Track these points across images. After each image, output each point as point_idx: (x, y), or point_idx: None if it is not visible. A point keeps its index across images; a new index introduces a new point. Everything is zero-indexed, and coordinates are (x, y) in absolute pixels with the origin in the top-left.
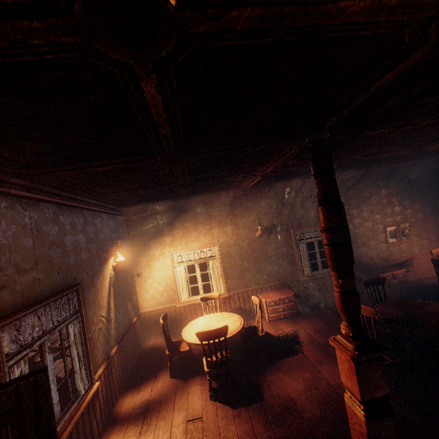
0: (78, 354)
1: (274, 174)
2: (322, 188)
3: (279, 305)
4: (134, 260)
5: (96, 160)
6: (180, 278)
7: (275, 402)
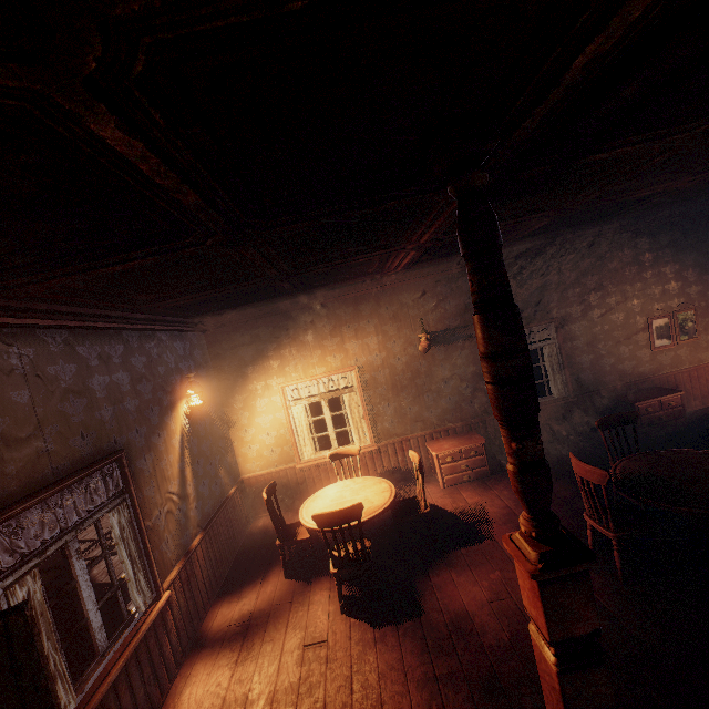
0: (130, 555)
1: (435, 245)
2: (476, 282)
3: (460, 461)
4: (224, 400)
5: (96, 258)
6: (298, 424)
7: (440, 620)
